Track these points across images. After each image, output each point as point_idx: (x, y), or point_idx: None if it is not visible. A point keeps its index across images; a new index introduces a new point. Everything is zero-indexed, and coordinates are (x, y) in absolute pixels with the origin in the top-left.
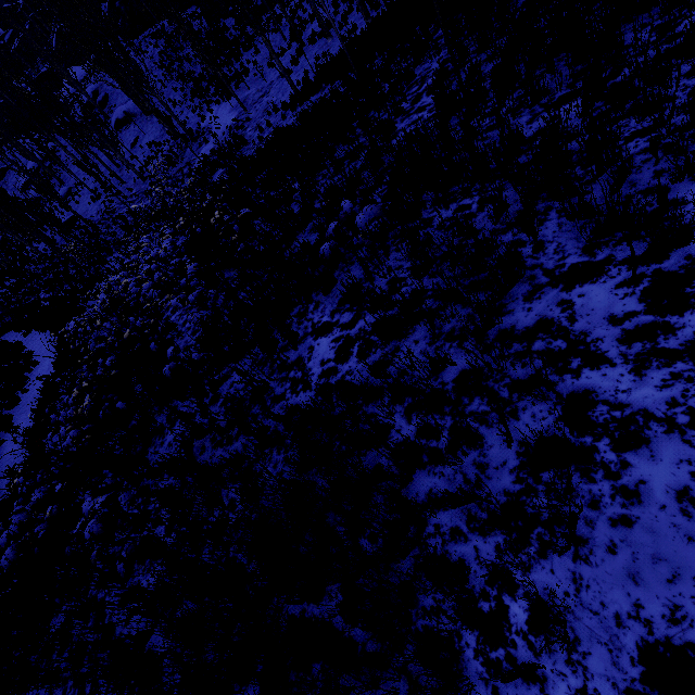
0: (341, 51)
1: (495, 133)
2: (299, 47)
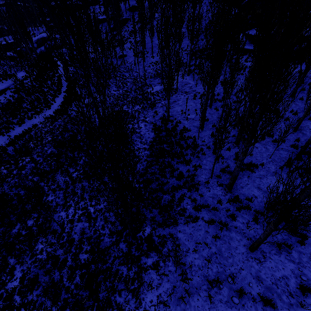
0: (184, 127)
1: (28, 258)
2: (186, 105)
